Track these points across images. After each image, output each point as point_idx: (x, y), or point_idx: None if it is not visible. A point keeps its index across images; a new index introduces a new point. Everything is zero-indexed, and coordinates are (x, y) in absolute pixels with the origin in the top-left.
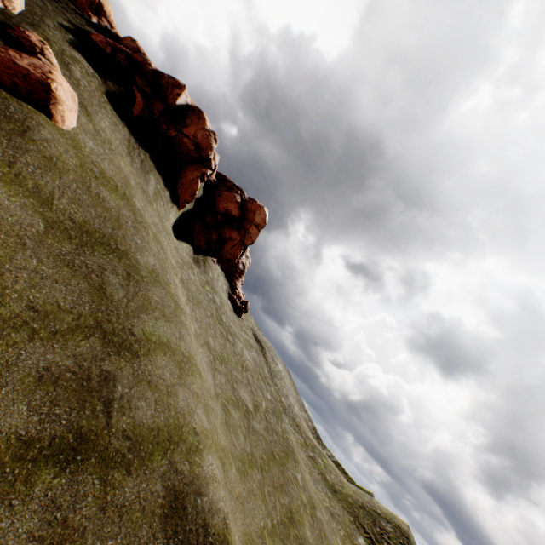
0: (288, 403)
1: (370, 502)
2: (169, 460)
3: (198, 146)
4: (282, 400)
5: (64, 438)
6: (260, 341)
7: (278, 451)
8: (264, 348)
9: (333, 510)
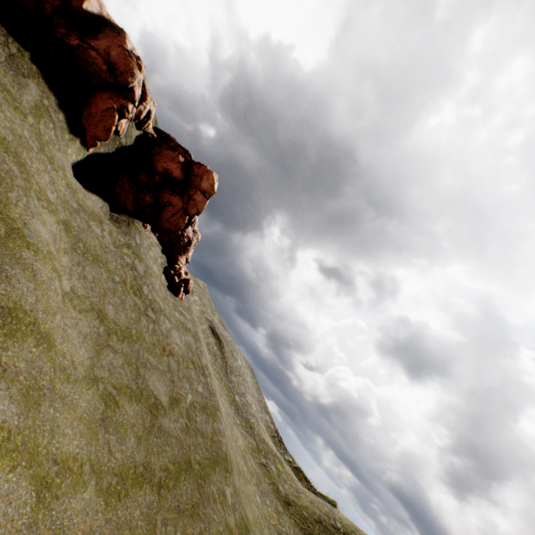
0: (243, 402)
1: (329, 515)
2: None
3: (113, 66)
4: (235, 399)
5: None
6: (218, 335)
7: (200, 459)
8: (222, 342)
9: (282, 528)
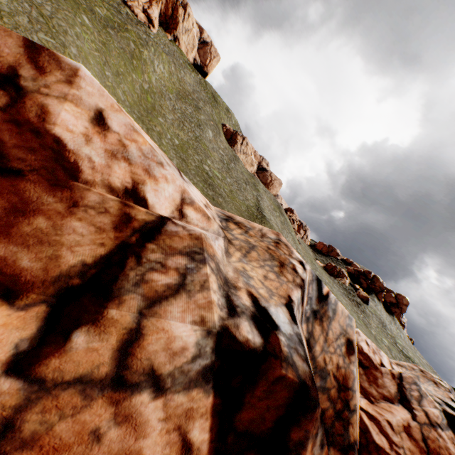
0: None
1: None
2: (414, 361)
3: (380, 287)
4: None
5: (399, 351)
6: None
7: None
8: None
9: None
